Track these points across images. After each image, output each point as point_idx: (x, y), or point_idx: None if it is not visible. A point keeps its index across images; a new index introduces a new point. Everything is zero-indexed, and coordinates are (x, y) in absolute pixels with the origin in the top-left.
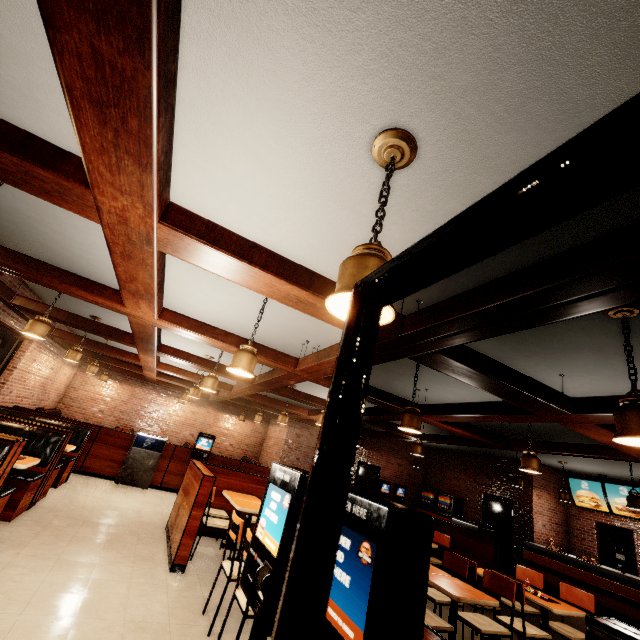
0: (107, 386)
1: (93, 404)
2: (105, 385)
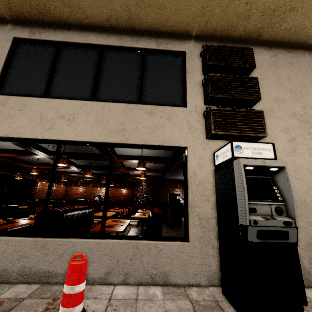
0: (78, 188)
1: (75, 195)
2: (77, 188)
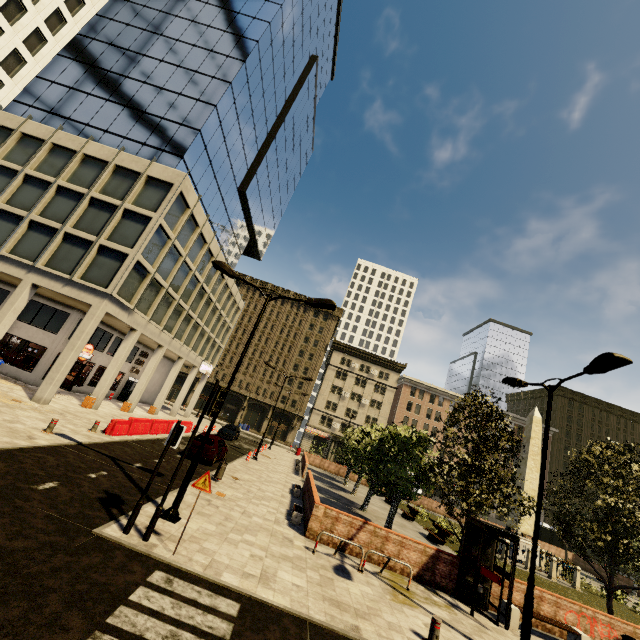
0: None
1: None
2: None
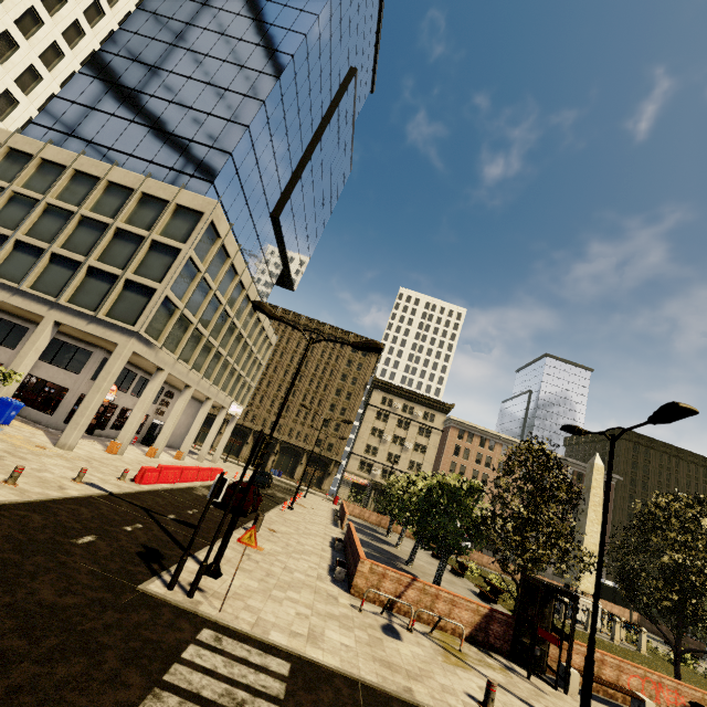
0: None
1: None
2: None
